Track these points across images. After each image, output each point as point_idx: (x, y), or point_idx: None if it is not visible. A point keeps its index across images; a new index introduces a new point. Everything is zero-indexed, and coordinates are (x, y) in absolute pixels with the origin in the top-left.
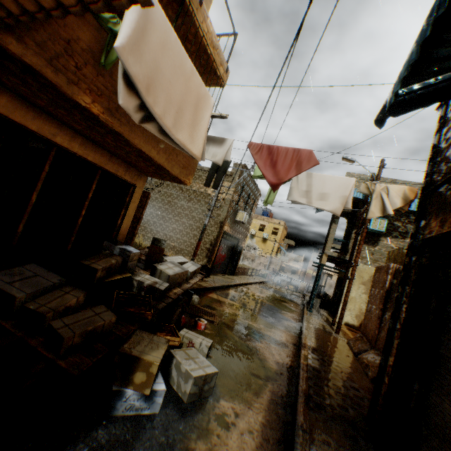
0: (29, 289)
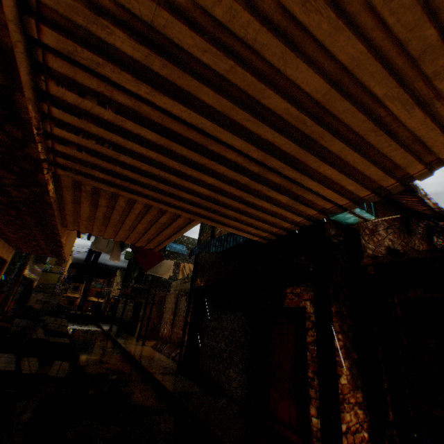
0: (12, 364)
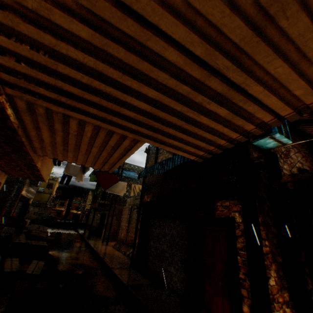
0: None
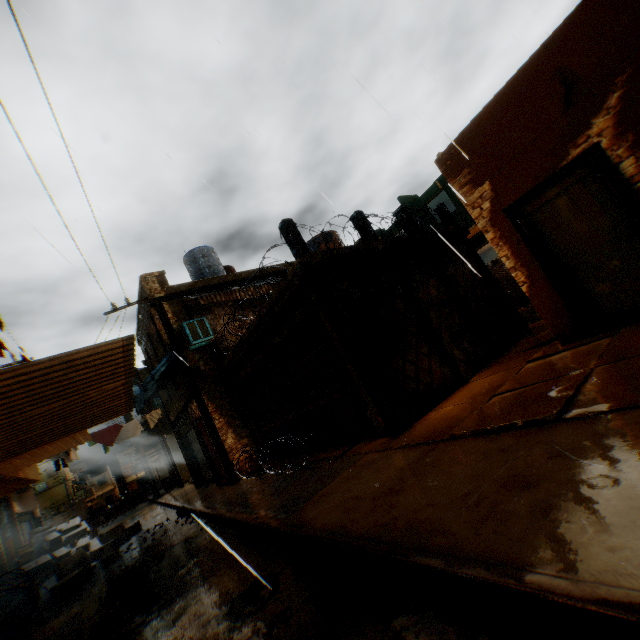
0: (49, 557)
